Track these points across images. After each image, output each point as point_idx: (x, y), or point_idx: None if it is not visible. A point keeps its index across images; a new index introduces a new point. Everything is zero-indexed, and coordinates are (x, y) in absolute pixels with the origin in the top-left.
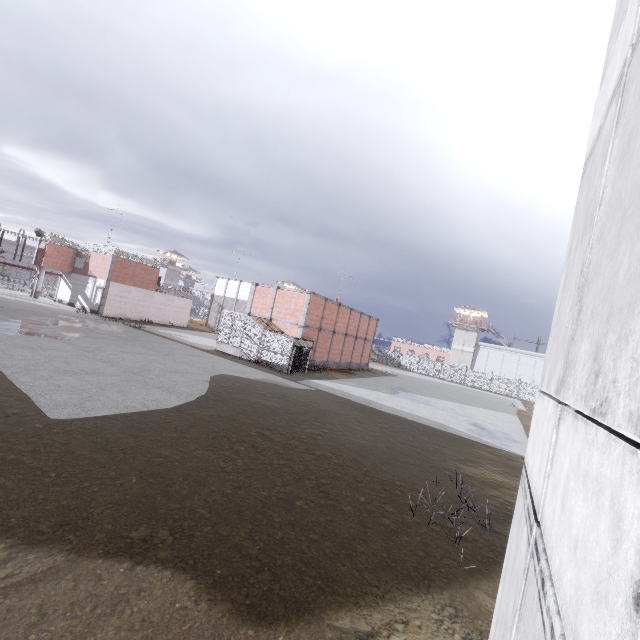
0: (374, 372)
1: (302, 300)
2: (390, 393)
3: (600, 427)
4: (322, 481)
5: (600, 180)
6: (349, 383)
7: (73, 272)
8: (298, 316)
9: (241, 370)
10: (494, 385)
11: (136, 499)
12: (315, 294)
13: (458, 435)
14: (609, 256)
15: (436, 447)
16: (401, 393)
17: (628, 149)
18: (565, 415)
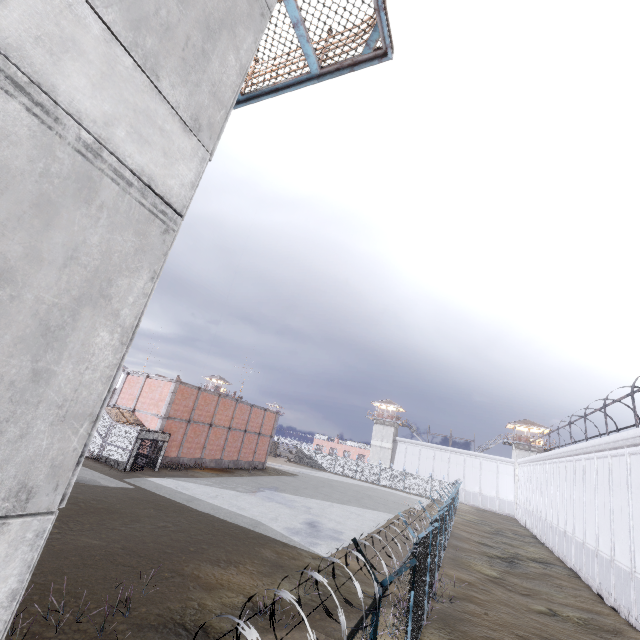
0: (268, 471)
1: (167, 389)
2: (246, 491)
3: None
4: None
5: None
6: (203, 481)
7: None
8: (161, 406)
9: None
10: (408, 484)
11: None
12: (183, 383)
13: (263, 533)
14: None
15: (205, 546)
16: (264, 492)
17: None
18: None
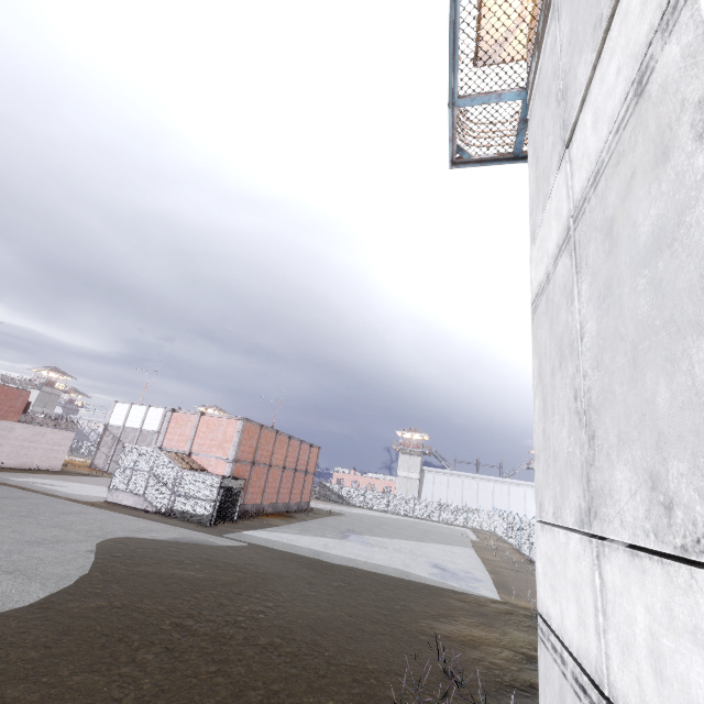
0: (317, 512)
1: (233, 428)
2: (339, 538)
3: (697, 568)
4: (273, 687)
5: (572, 316)
6: (290, 530)
7: None
8: (227, 448)
9: (145, 528)
10: (443, 514)
11: None
12: (249, 420)
13: (423, 582)
14: (626, 384)
15: (403, 603)
16: (352, 536)
17: (610, 293)
18: (609, 552)
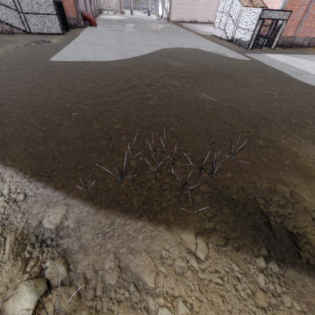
0: None
1: None
2: None
3: None
4: (113, 109)
5: None
6: (314, 58)
7: None
8: None
9: (203, 45)
10: None
11: (17, 91)
12: None
13: None
14: None
15: (308, 121)
16: None
17: None
18: None
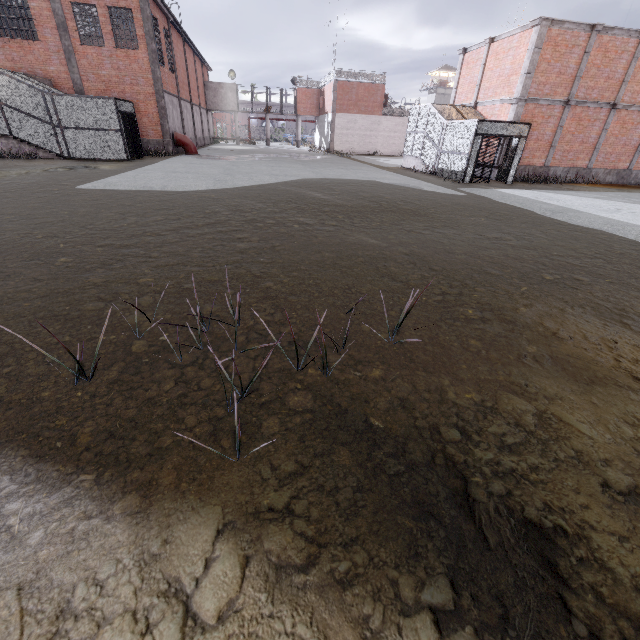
0: None
1: (524, 46)
2: None
3: None
4: (155, 254)
5: None
6: (588, 194)
7: (319, 115)
8: (513, 83)
9: (380, 177)
10: None
11: None
12: (556, 23)
13: None
14: None
15: (582, 278)
16: None
17: None
18: None
